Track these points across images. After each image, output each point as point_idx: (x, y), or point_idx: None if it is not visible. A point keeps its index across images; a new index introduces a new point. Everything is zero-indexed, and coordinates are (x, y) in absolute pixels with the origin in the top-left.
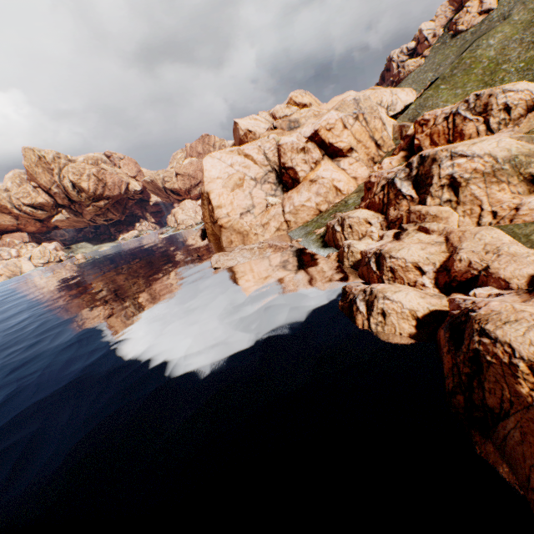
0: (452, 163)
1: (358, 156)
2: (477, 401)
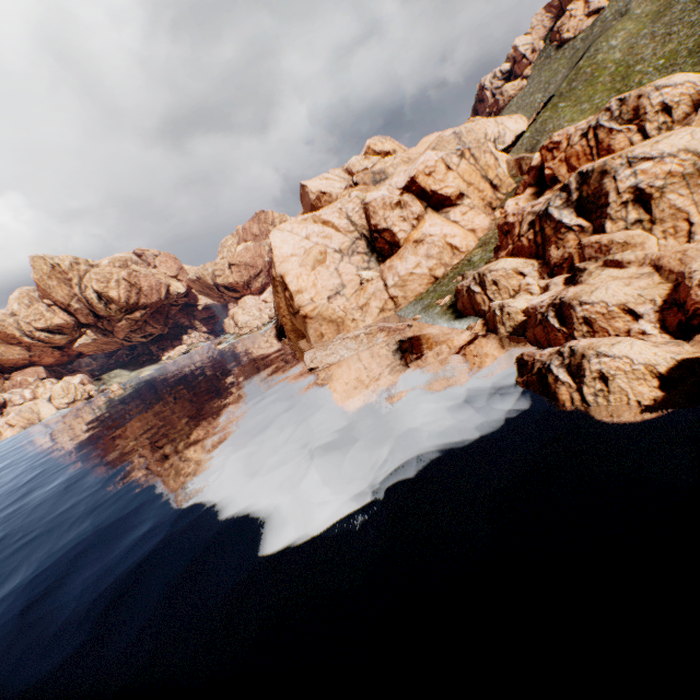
0: (633, 170)
1: (471, 202)
2: None
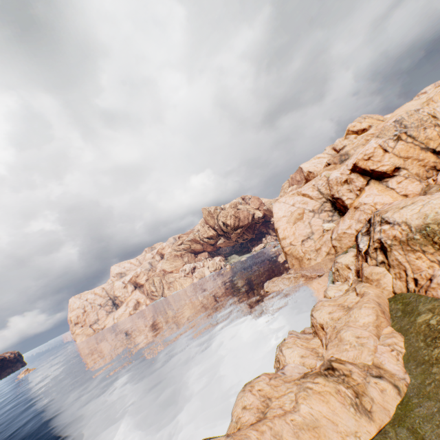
0: (380, 228)
1: (406, 173)
2: None
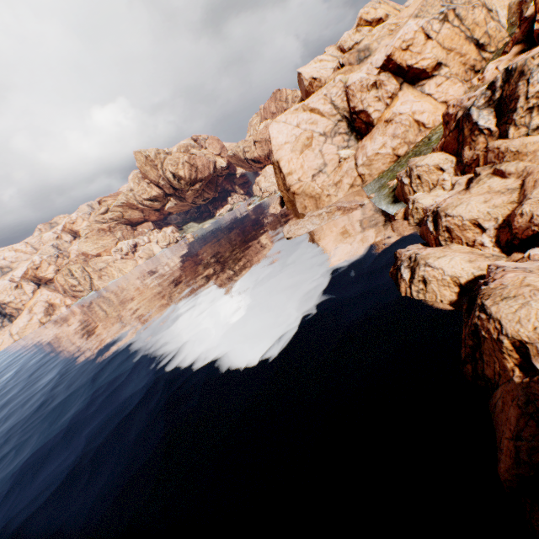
0: None
1: (448, 71)
2: (479, 372)
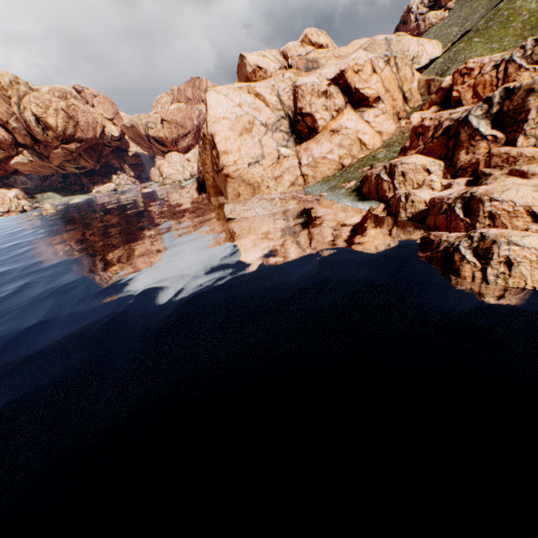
0: None
1: (385, 107)
2: None
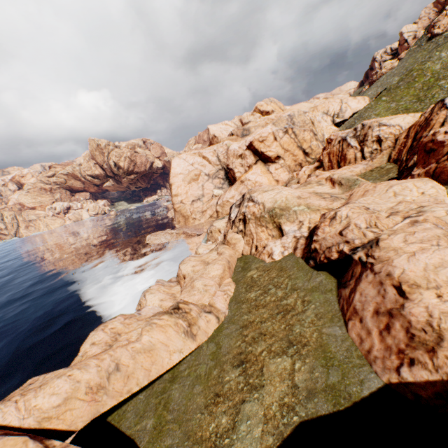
0: (247, 204)
1: (283, 163)
2: None
